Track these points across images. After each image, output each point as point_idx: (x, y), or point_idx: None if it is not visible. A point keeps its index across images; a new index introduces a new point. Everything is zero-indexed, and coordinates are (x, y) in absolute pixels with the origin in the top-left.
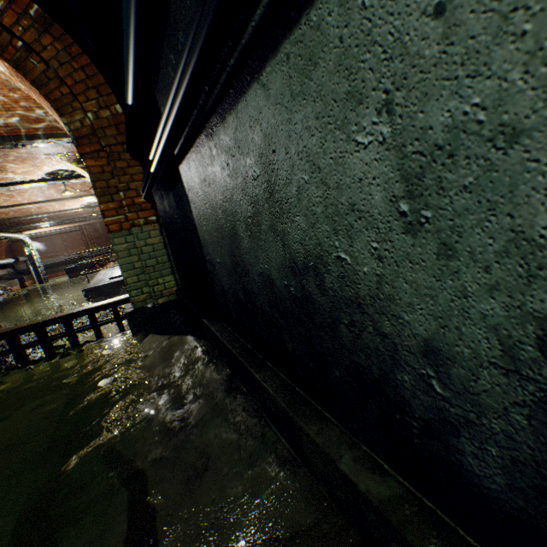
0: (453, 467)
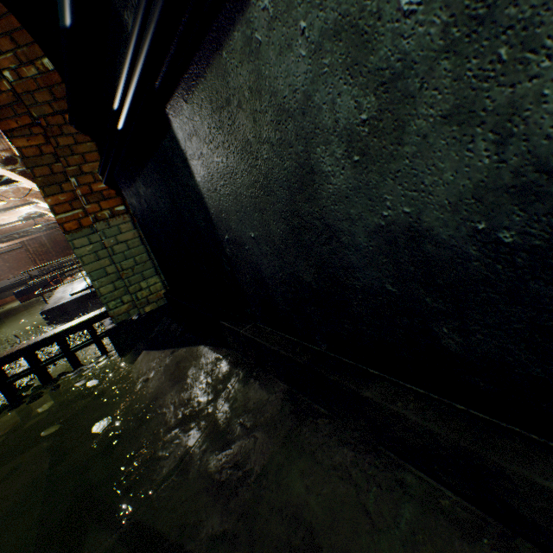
0: None
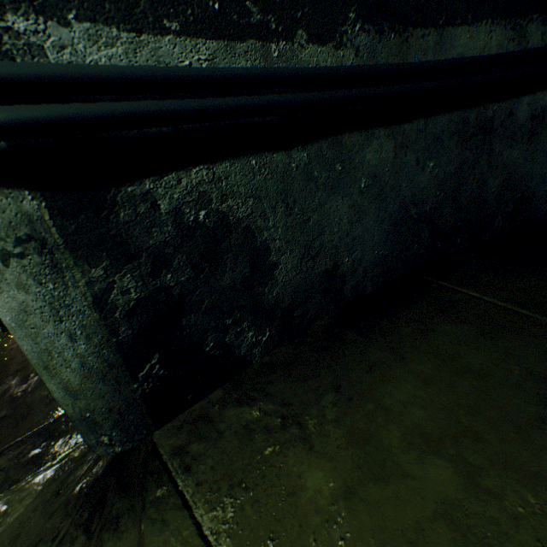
0: None
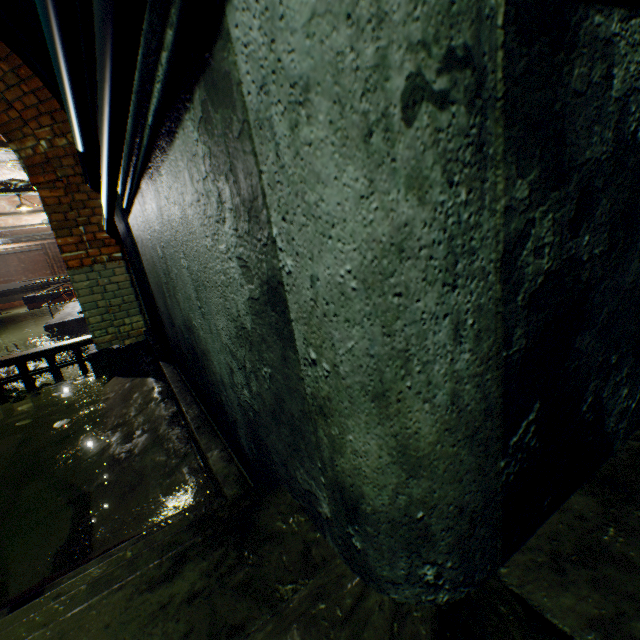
0: (242, 447)
